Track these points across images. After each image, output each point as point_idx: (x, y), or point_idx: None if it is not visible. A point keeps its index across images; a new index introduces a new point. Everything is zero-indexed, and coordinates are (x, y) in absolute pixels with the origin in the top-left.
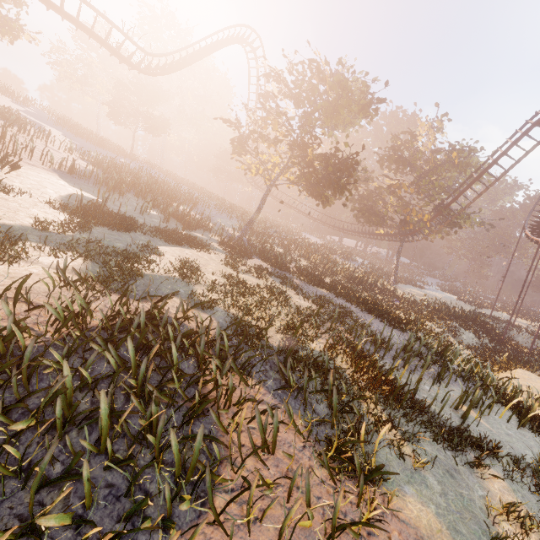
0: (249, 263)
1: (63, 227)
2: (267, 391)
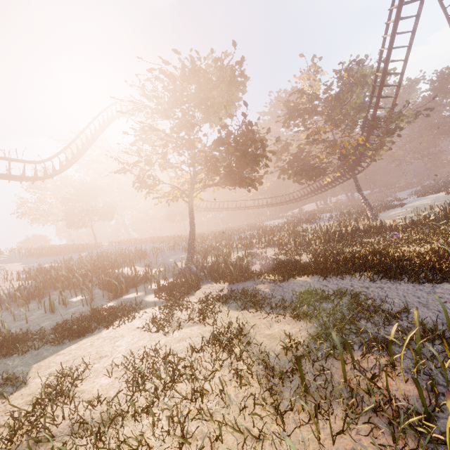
0: (195, 299)
1: None
2: None
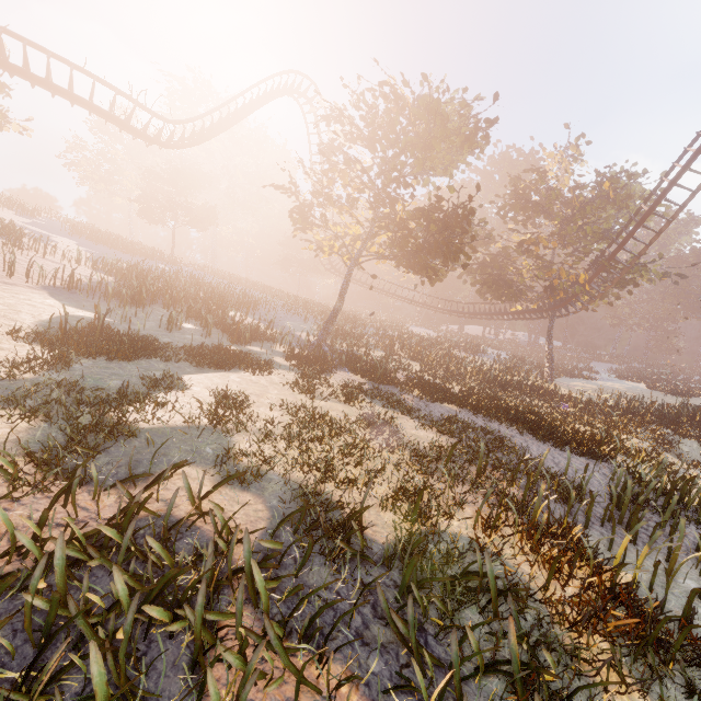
0: (332, 381)
1: (19, 367)
2: (369, 696)
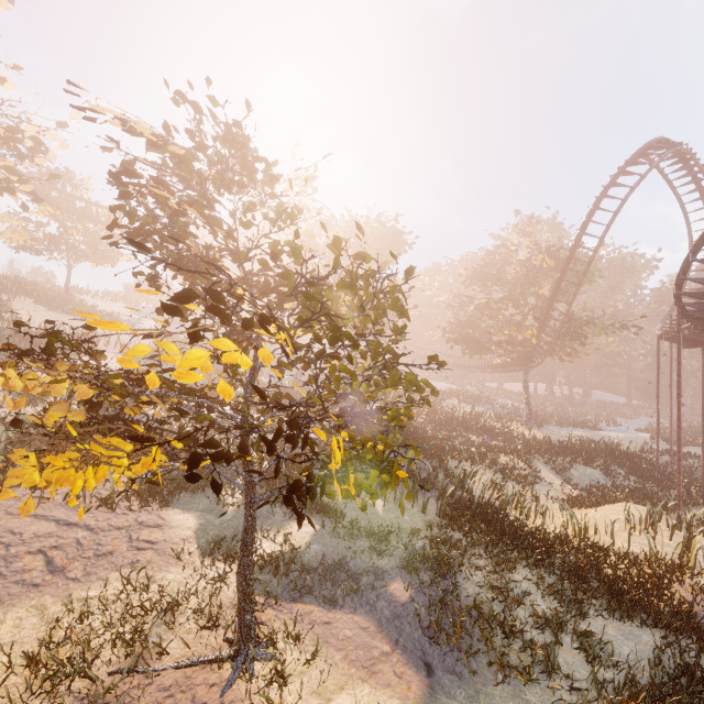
0: None
1: None
2: None
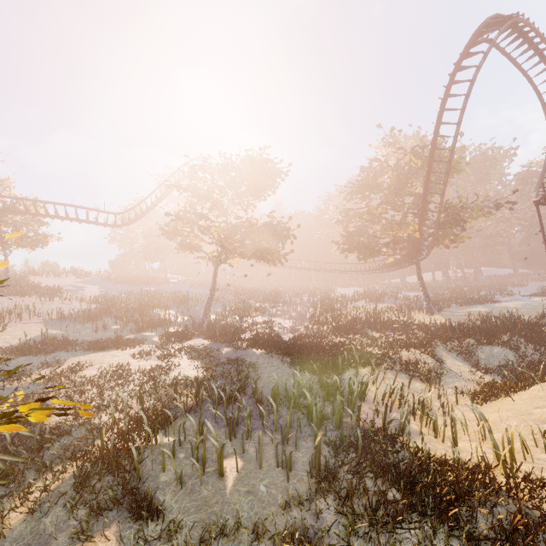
0: (179, 346)
1: None
2: None
